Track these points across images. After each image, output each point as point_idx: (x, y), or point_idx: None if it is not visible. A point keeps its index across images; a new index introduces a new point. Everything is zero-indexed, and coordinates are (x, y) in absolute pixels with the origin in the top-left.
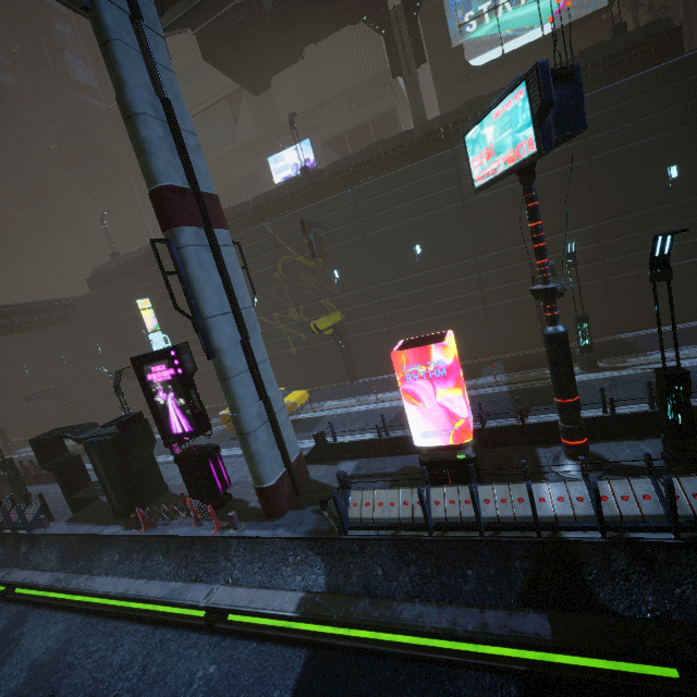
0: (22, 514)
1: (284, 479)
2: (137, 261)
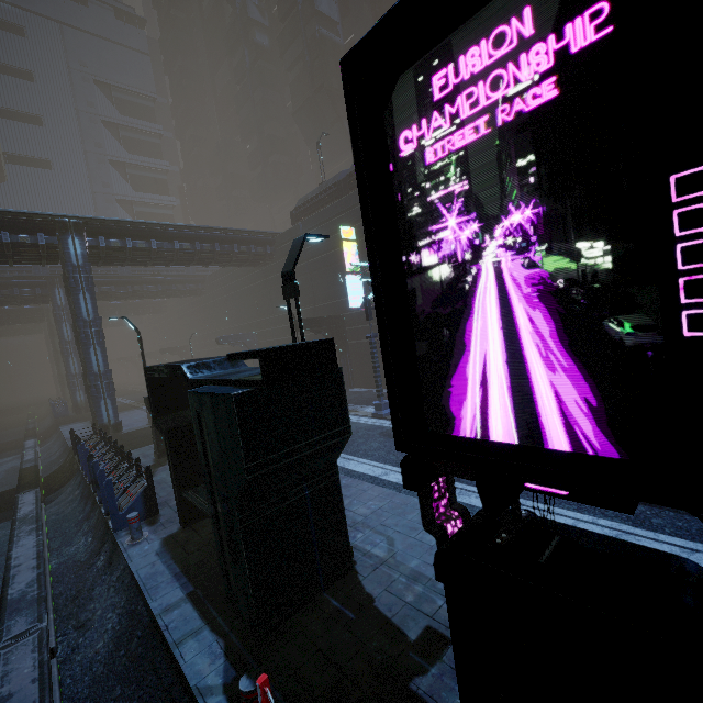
0: (111, 496)
1: None
2: (349, 180)
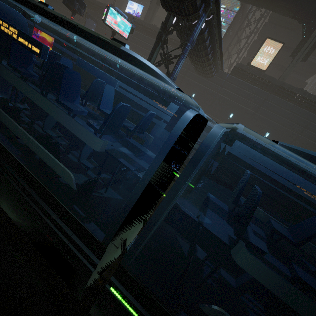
0: None
1: None
2: None
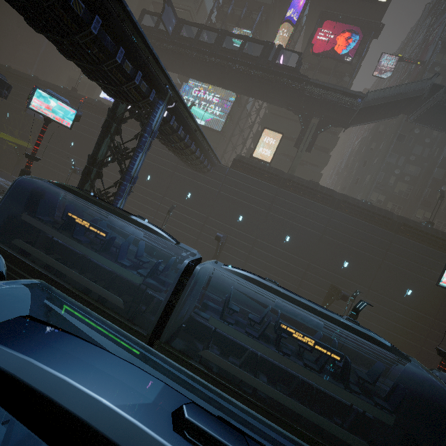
0: None
1: None
2: None
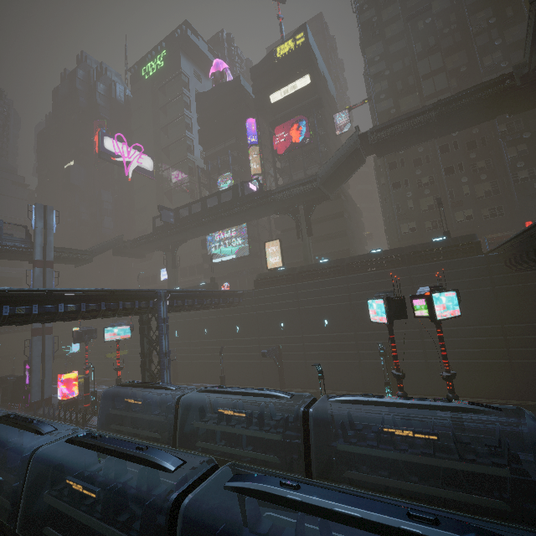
0: None
1: (39, 402)
2: None
